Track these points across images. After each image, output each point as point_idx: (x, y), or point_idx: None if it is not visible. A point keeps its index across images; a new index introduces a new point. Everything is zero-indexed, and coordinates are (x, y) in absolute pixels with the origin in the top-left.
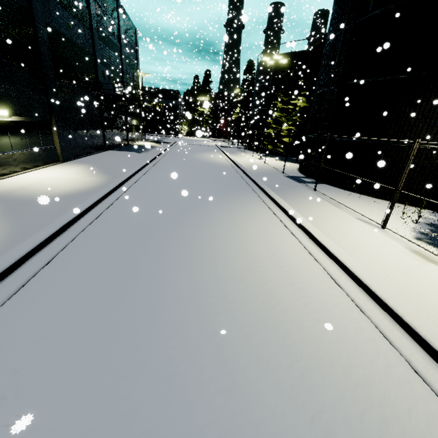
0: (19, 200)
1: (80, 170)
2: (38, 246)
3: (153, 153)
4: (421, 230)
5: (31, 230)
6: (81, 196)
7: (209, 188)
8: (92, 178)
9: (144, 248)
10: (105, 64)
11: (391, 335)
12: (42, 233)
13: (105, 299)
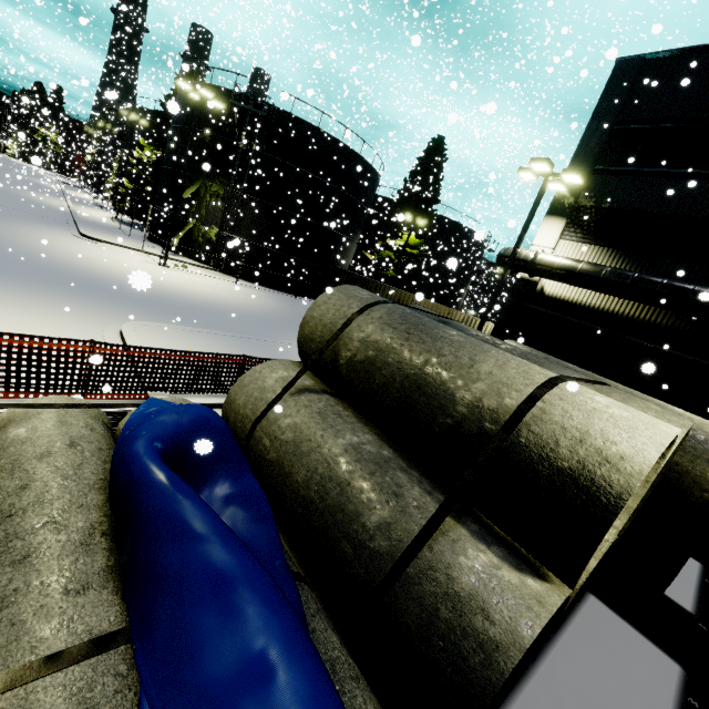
0: None
1: None
2: None
3: None
4: (124, 219)
5: None
6: None
7: (29, 187)
8: None
9: None
10: None
11: (64, 206)
12: None
13: None
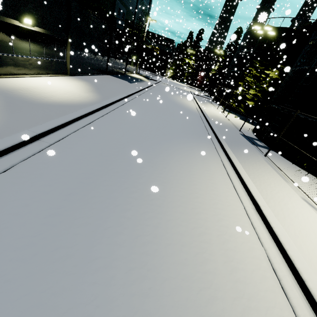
0: (19, 99)
1: (79, 85)
2: (3, 151)
3: (141, 86)
4: None
5: (14, 130)
6: (71, 108)
7: (176, 129)
8: (86, 95)
9: (99, 178)
10: (122, 3)
11: None
12: (13, 139)
13: (34, 236)
